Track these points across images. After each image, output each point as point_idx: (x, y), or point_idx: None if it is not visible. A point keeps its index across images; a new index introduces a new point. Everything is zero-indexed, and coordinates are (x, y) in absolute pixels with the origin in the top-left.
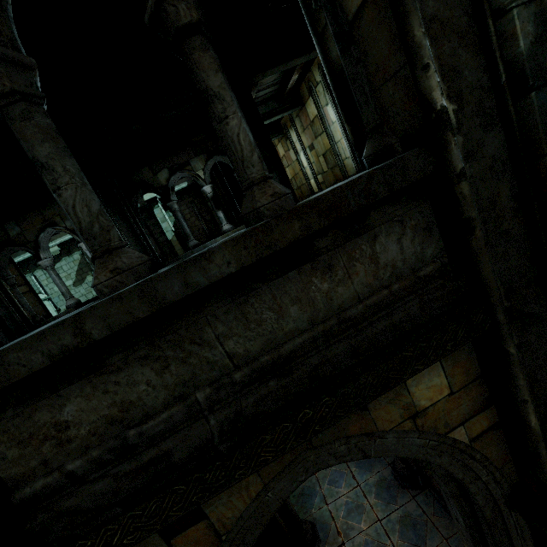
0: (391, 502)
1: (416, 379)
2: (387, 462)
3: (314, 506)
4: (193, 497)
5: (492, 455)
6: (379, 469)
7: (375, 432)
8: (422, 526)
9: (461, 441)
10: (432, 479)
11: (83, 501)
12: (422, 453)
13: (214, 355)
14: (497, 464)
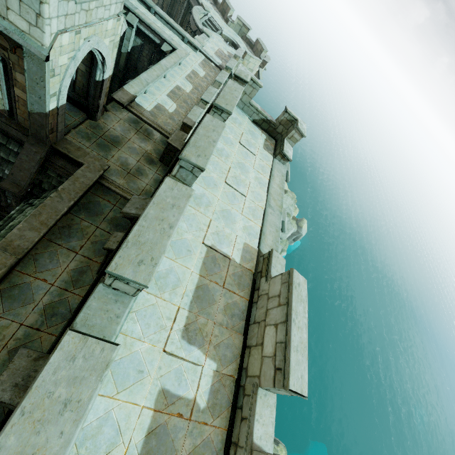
0: None
1: None
2: None
3: None
4: None
5: None
6: None
7: None
8: None
9: None
10: None
11: None
12: None
13: None
14: None
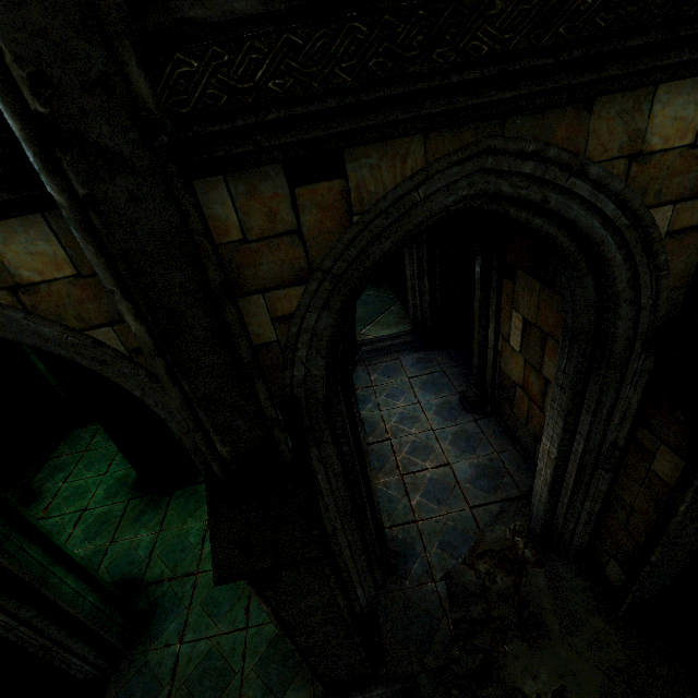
0: (450, 420)
1: (671, 93)
2: (457, 391)
3: (366, 410)
4: (372, 58)
5: (674, 268)
6: (445, 395)
7: (581, 155)
8: (476, 441)
9: (658, 227)
10: (503, 406)
11: (215, 16)
12: (603, 233)
13: None
14: (671, 282)
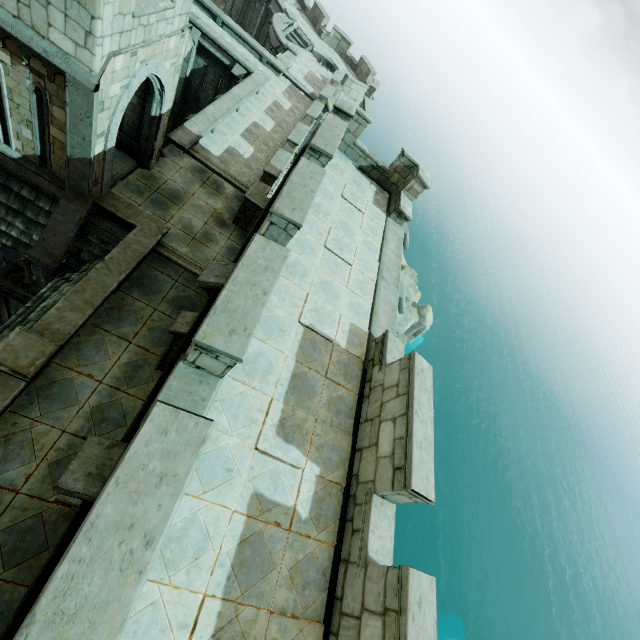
0: None
1: None
2: None
3: None
4: None
5: None
6: None
7: None
8: None
9: None
10: None
11: None
12: None
13: (6, 283)
14: None
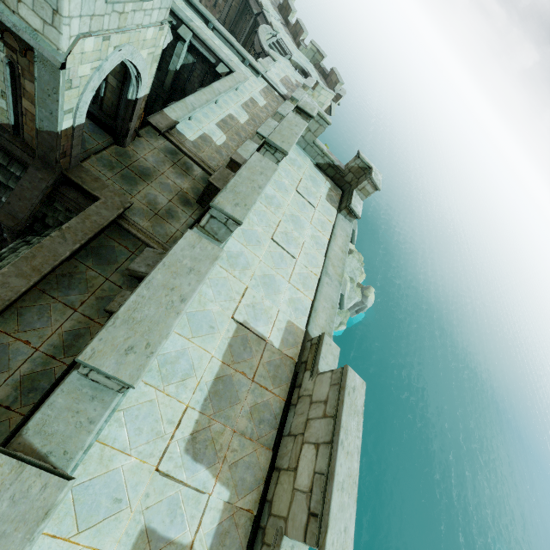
0: None
1: None
2: None
3: None
4: None
5: None
6: None
7: None
8: None
9: None
10: None
11: None
12: None
13: None
14: None
